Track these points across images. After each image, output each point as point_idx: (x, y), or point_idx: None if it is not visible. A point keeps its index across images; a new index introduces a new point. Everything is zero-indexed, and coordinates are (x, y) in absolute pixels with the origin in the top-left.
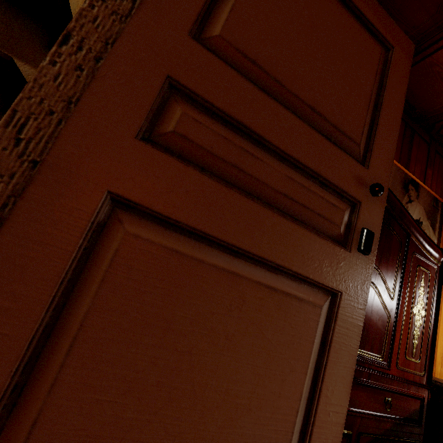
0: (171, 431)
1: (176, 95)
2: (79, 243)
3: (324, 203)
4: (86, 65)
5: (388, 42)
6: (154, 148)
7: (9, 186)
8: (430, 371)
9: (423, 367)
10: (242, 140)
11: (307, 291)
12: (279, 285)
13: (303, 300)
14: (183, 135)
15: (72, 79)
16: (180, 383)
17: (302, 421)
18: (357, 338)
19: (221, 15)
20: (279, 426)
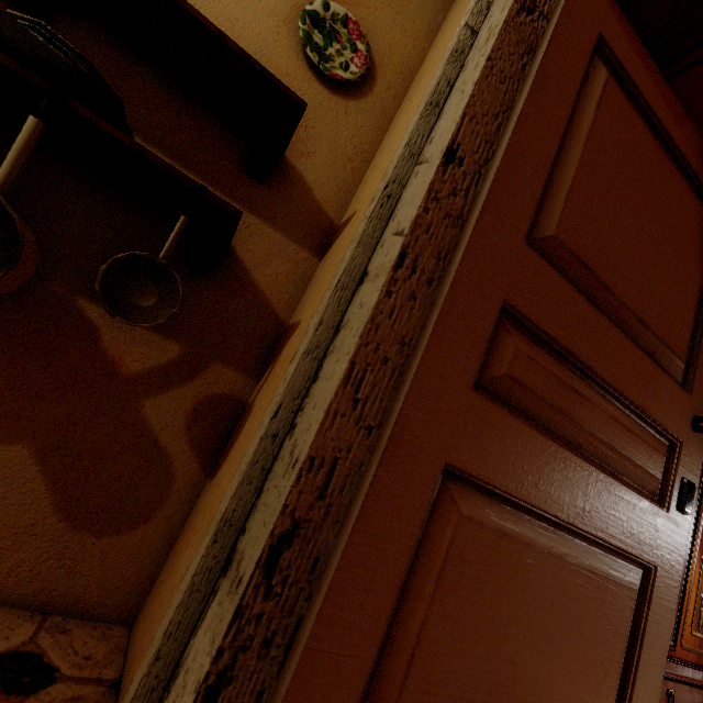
0: None
1: (505, 320)
2: (419, 535)
3: (645, 449)
4: (419, 291)
5: None
6: (488, 399)
7: (346, 462)
8: None
9: None
10: (567, 373)
11: (621, 568)
12: (597, 564)
13: (620, 581)
14: (516, 378)
15: (406, 312)
16: (503, 702)
17: None
18: (669, 626)
19: (556, 205)
20: None
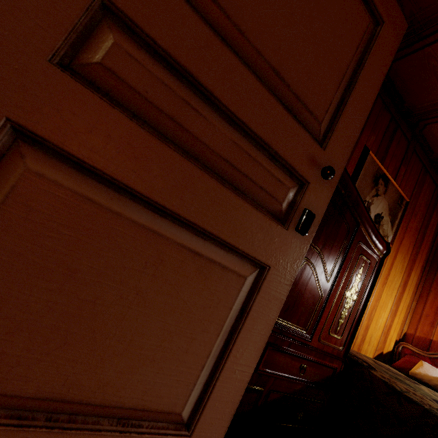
0: (64, 371)
1: (110, 19)
2: None
3: (269, 177)
4: None
5: (379, 14)
6: (73, 78)
7: None
8: (349, 347)
9: (343, 343)
10: (187, 92)
11: (235, 261)
12: (205, 251)
13: (228, 268)
14: (112, 70)
15: None
16: (79, 329)
17: (209, 376)
18: (277, 310)
19: None
20: (182, 377)
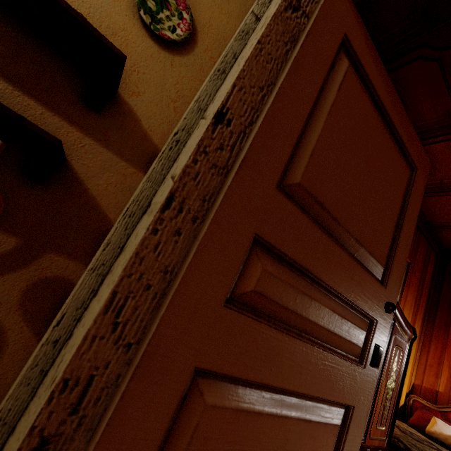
0: None
1: (257, 247)
2: (166, 429)
3: (353, 329)
4: (184, 227)
5: (415, 164)
6: (236, 311)
7: (103, 377)
8: (391, 435)
9: (386, 433)
10: (302, 282)
11: (330, 411)
12: (313, 414)
13: (328, 423)
14: (261, 292)
15: (170, 245)
16: None
17: None
18: (359, 443)
19: (303, 160)
20: None
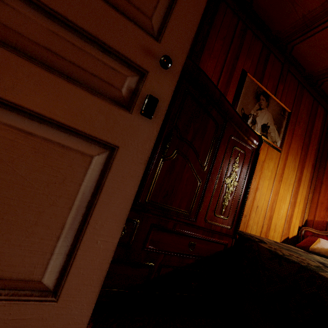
0: None
1: None
2: None
3: (100, 65)
4: None
5: None
6: None
7: None
8: (237, 225)
9: (230, 223)
10: None
11: (79, 142)
12: (40, 132)
13: (69, 147)
14: None
15: None
16: None
17: (71, 247)
18: (135, 186)
19: None
20: (36, 248)
